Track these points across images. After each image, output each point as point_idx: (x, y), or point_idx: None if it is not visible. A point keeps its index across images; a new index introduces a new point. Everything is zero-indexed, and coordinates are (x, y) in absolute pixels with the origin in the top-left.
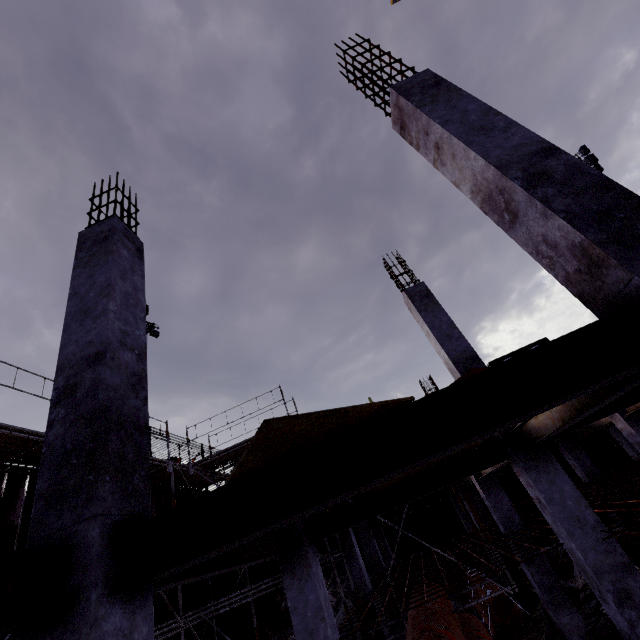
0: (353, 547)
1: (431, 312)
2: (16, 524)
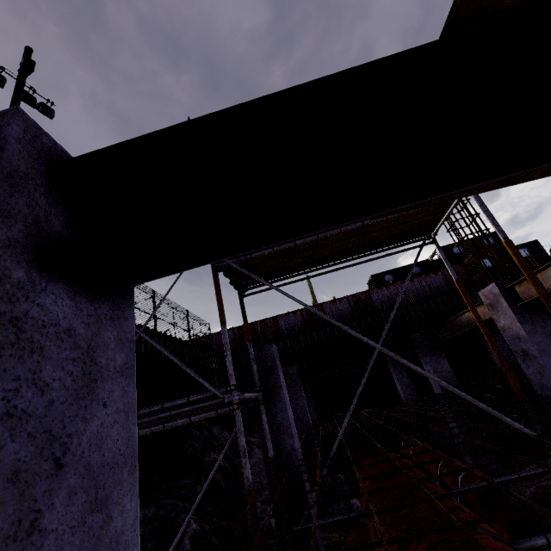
0: (280, 389)
1: None
2: None
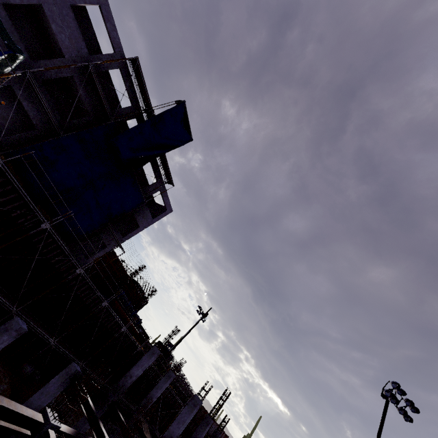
0: None
1: None
2: None
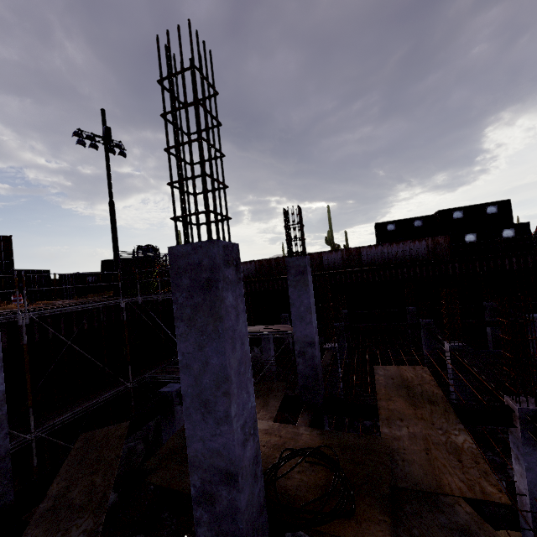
0: None
1: (298, 291)
2: (22, 344)
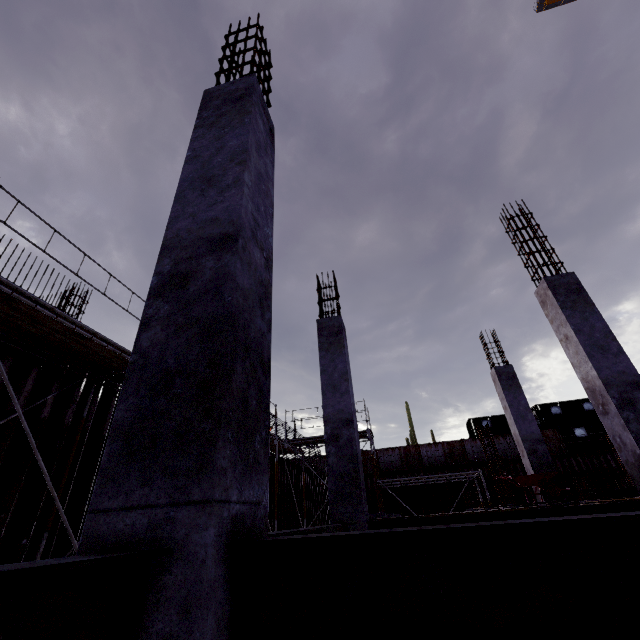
0: None
1: (513, 393)
2: None
